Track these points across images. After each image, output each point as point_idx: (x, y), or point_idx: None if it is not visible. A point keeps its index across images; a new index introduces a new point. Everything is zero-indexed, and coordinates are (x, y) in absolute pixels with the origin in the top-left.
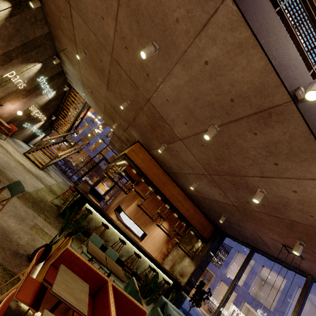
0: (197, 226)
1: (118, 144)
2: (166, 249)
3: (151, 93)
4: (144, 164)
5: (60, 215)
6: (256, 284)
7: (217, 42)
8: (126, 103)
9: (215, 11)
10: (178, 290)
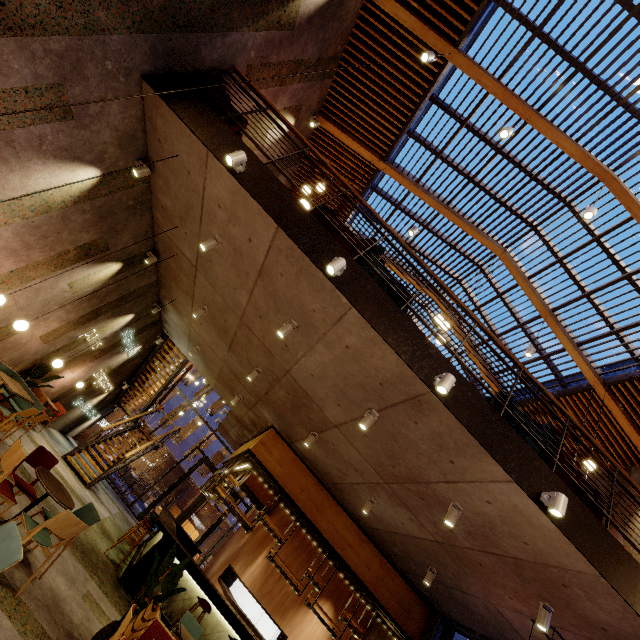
0: (390, 605)
1: (235, 431)
2: None
3: (292, 364)
4: (282, 469)
5: (120, 582)
6: None
7: (353, 334)
8: (256, 372)
9: (345, 313)
10: None
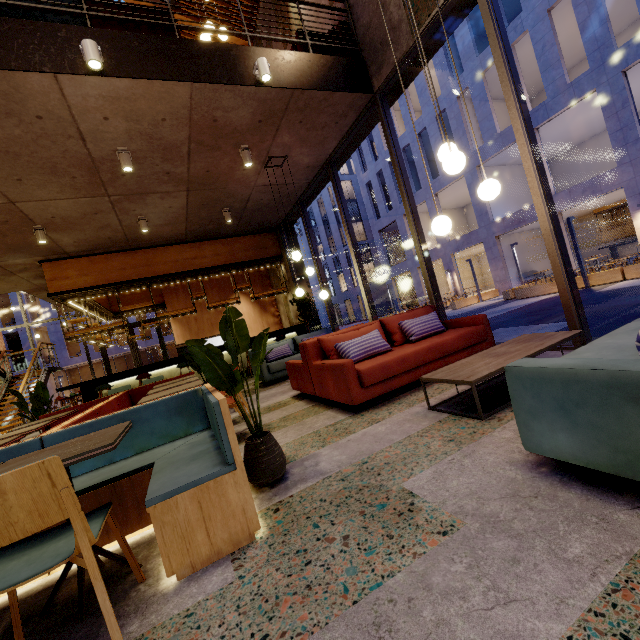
0: (250, 256)
1: None
2: (271, 317)
3: None
4: (91, 276)
5: None
6: (459, 223)
7: None
8: None
9: None
10: (305, 330)
